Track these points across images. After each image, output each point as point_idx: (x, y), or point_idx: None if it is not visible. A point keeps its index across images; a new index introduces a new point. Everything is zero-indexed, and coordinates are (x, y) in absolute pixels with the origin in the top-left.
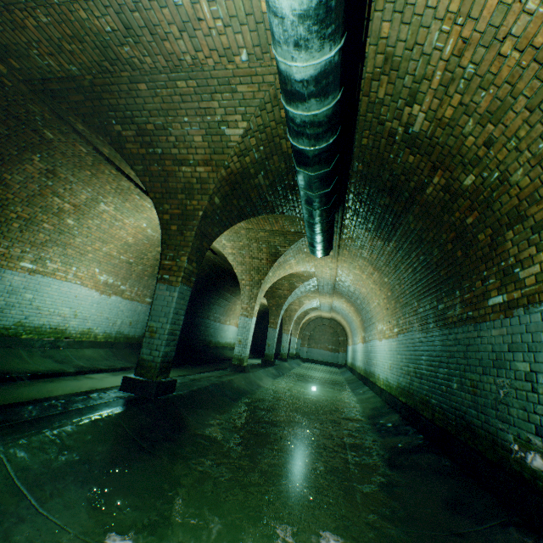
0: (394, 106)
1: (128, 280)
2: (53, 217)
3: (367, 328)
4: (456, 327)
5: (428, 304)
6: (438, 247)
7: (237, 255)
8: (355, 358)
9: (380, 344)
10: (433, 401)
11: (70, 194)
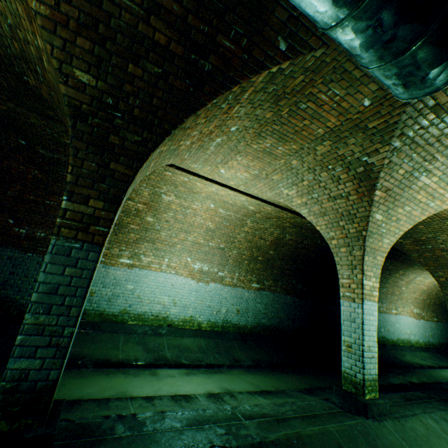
0: None
1: (225, 266)
2: (135, 218)
3: None
4: None
5: None
6: None
7: (309, 204)
8: None
9: None
10: None
11: (136, 195)
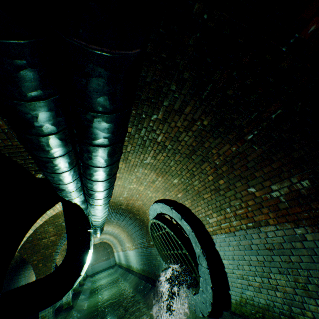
0: (116, 205)
1: None
2: None
3: (122, 245)
4: (148, 248)
5: (140, 240)
6: (137, 226)
7: None
8: (121, 259)
9: (130, 252)
10: (150, 271)
11: None
